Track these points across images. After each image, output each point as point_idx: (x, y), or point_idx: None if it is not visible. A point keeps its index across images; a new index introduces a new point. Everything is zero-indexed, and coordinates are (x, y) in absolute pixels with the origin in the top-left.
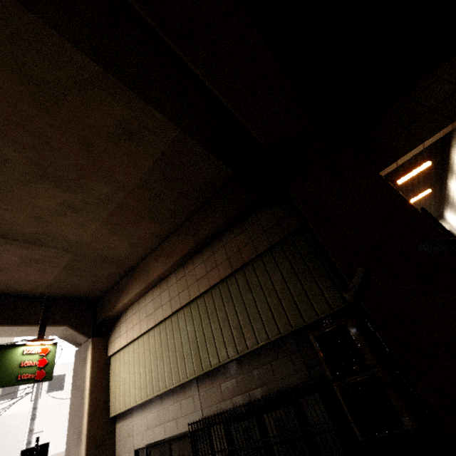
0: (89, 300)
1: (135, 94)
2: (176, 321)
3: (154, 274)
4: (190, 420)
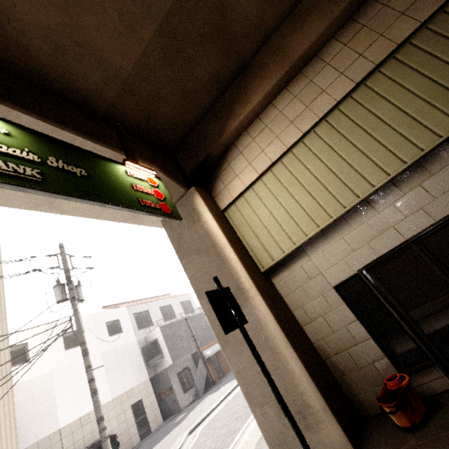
0: (163, 148)
1: None
2: (367, 93)
3: (304, 42)
4: None
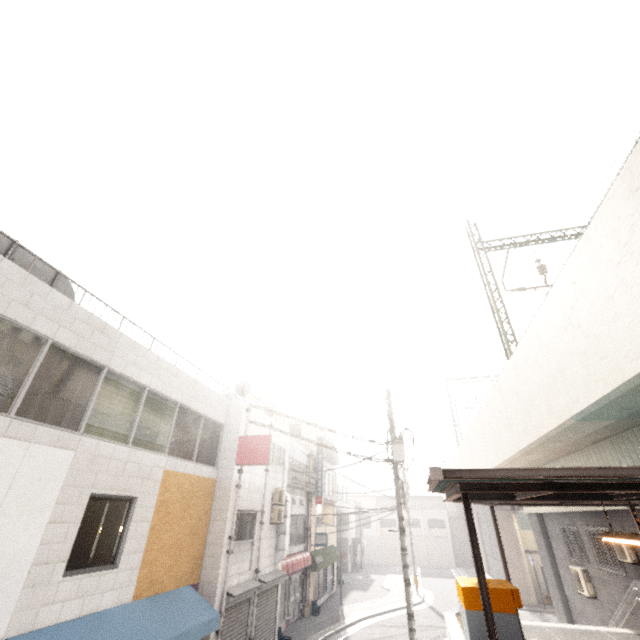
0: None
1: None
2: None
3: None
4: None
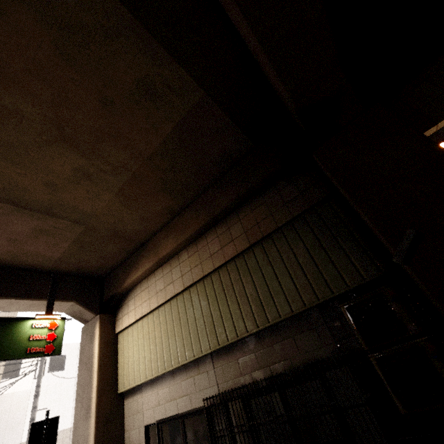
0: (96, 277)
1: (162, 47)
2: (188, 297)
3: (165, 250)
4: (205, 396)
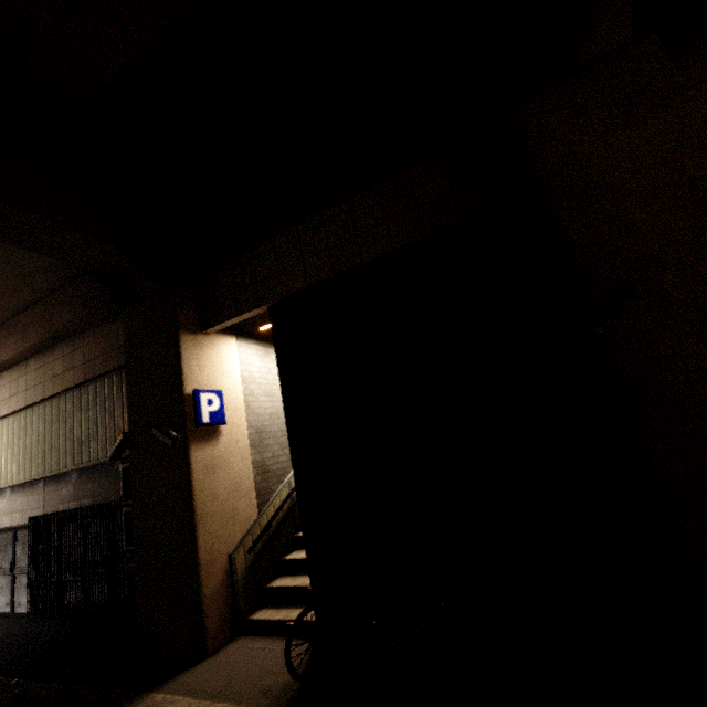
0: None
1: None
2: (31, 416)
3: (4, 355)
4: (34, 515)
